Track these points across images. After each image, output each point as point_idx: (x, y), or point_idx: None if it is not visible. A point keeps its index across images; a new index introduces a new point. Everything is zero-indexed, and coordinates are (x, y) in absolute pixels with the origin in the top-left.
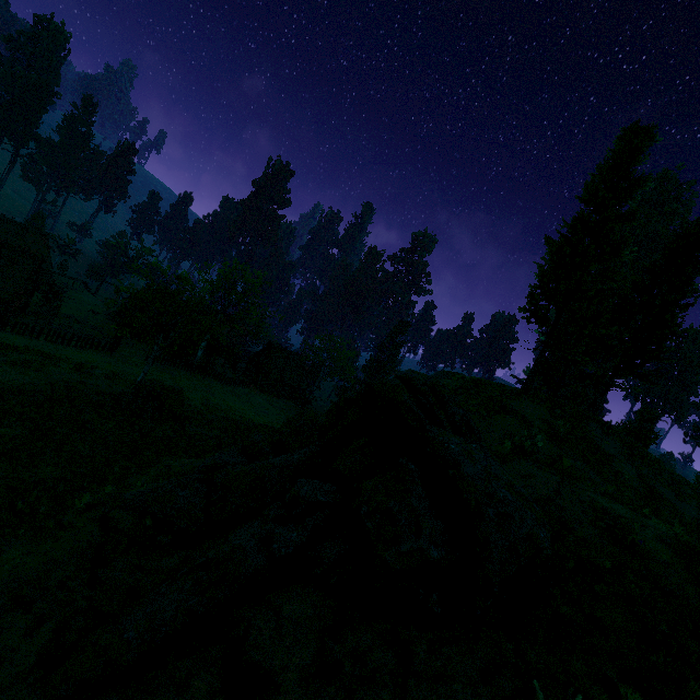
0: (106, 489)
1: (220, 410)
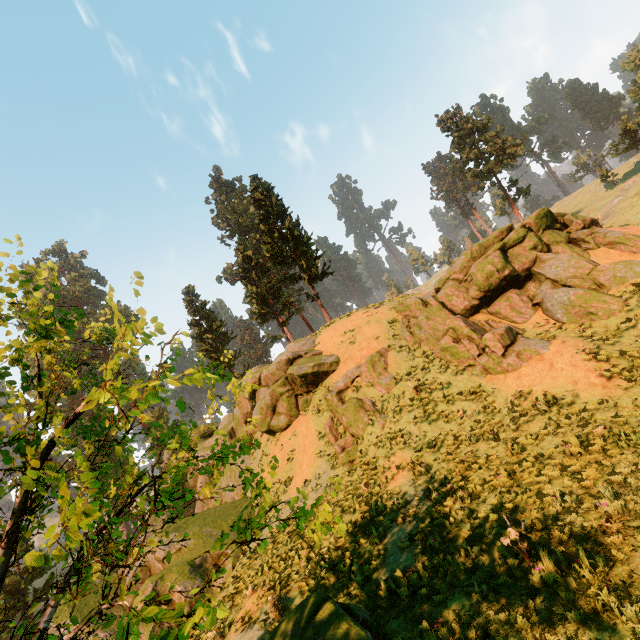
0: None
1: None
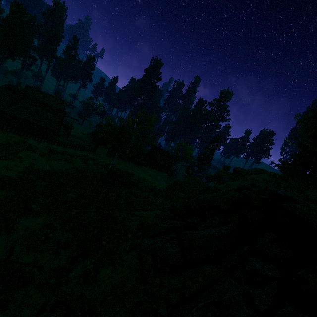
0: (129, 235)
1: (139, 179)
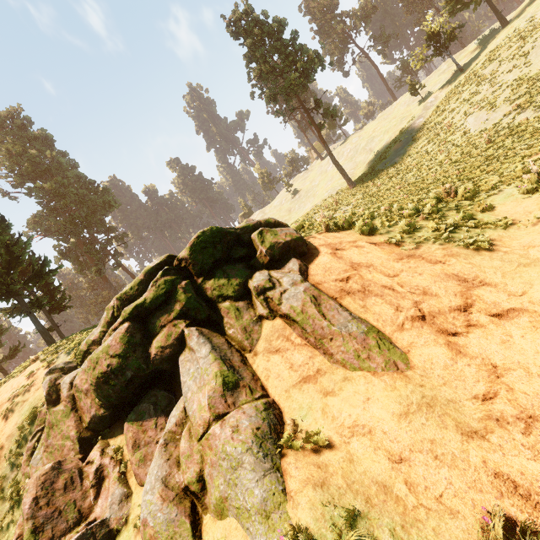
0: None
1: None
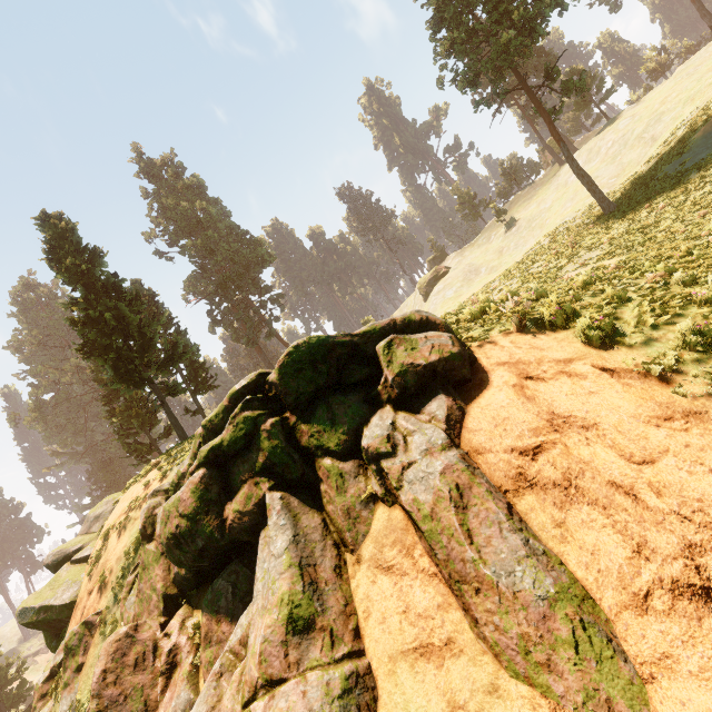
0: None
1: None
